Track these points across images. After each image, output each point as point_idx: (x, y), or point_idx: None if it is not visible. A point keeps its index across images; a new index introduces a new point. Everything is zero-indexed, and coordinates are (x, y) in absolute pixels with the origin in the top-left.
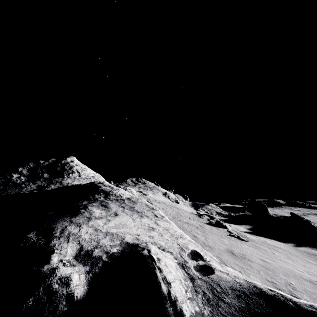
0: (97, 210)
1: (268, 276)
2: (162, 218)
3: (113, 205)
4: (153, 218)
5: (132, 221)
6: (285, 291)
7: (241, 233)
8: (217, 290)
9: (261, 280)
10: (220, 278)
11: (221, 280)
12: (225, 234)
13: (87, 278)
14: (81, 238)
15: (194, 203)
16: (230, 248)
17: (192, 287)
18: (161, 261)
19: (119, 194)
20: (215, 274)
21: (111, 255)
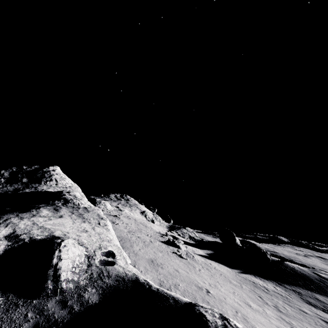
0: (46, 211)
1: (164, 278)
2: (104, 226)
3: (64, 210)
4: (95, 224)
5: (71, 223)
6: (165, 287)
7: (192, 254)
8: (104, 274)
9: (153, 278)
10: (114, 269)
11: (114, 270)
12: (169, 251)
13: (6, 248)
14: (18, 227)
15: (172, 225)
16: (156, 258)
17: (85, 269)
18: (65, 247)
19: (78, 203)
20: (112, 266)
21: (33, 239)
